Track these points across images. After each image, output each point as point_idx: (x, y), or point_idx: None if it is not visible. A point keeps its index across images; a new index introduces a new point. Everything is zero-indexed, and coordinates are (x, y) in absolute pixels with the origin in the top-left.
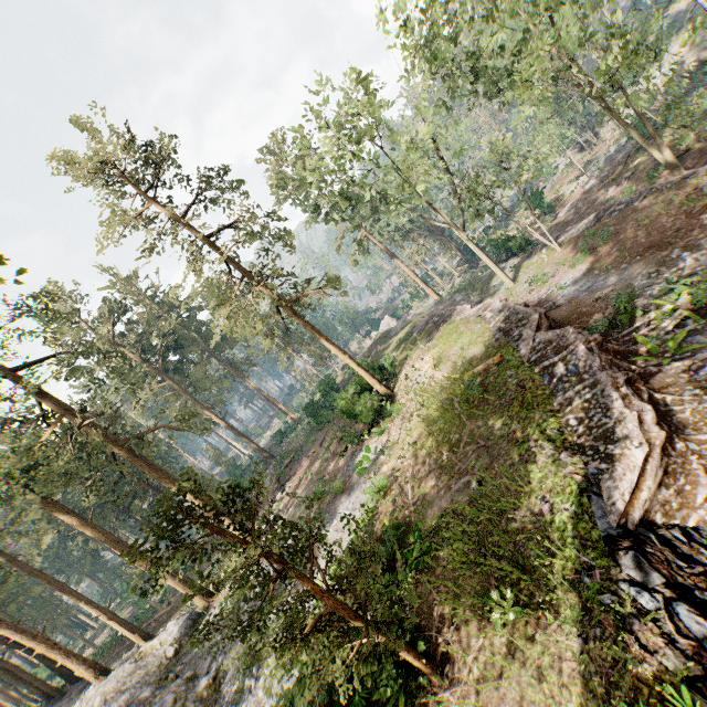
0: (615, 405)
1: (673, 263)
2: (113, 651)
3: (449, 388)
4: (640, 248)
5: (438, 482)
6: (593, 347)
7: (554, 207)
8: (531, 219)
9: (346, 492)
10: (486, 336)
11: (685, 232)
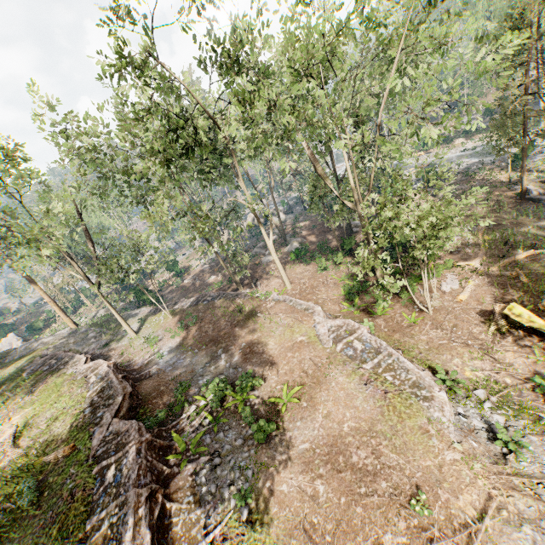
0: (126, 538)
1: (217, 359)
2: None
3: (13, 477)
4: (208, 338)
5: None
6: (143, 448)
7: (185, 272)
8: (171, 275)
9: None
10: (78, 408)
11: (228, 337)
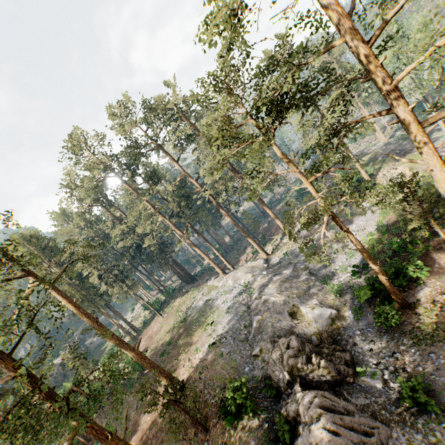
0: None
1: None
2: (206, 275)
3: (423, 179)
4: None
5: (427, 206)
6: None
7: None
8: None
9: (356, 217)
10: None
11: None
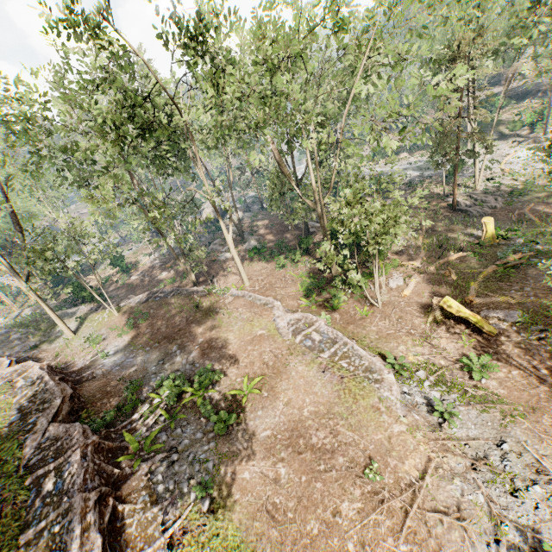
0: (72, 545)
1: (172, 356)
2: None
3: None
4: (161, 335)
5: None
6: (89, 451)
7: (131, 268)
8: (115, 271)
9: None
10: (3, 416)
11: (183, 333)
